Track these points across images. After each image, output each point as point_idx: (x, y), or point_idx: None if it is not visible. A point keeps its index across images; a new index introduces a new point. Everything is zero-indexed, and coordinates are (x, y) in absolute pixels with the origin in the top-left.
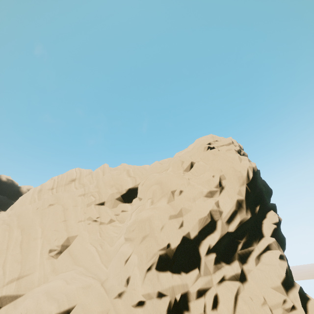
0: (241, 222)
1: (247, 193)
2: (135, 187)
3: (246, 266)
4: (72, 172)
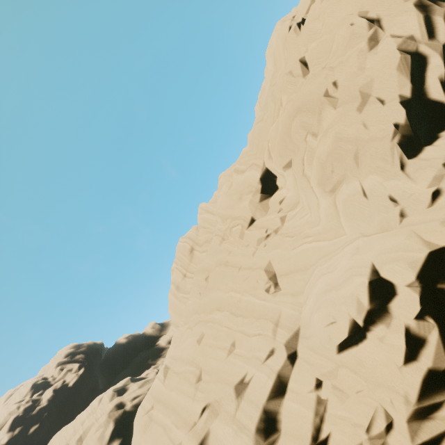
0: None
1: None
2: (264, 170)
3: None
4: (181, 246)
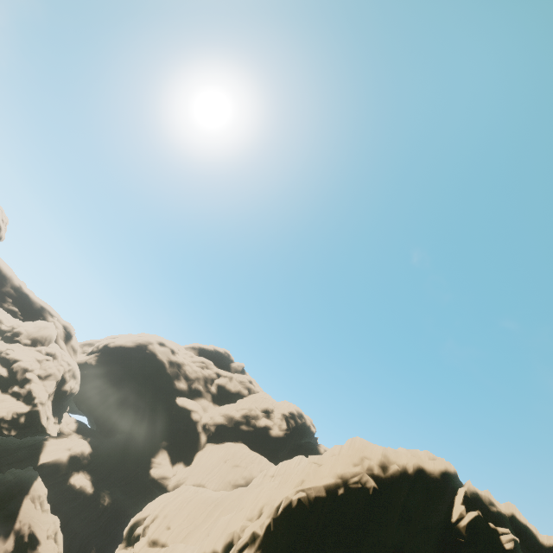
0: None
1: (269, 530)
2: None
3: None
4: (294, 460)
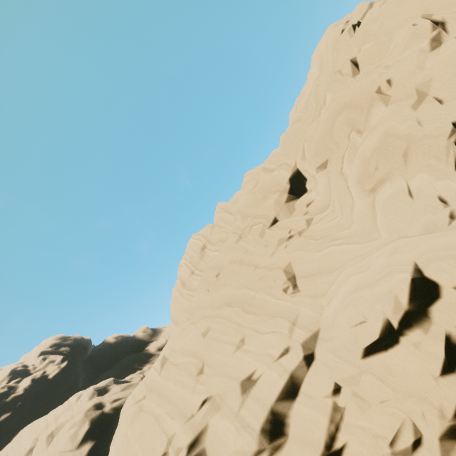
0: None
1: None
2: (294, 171)
3: None
4: (193, 243)
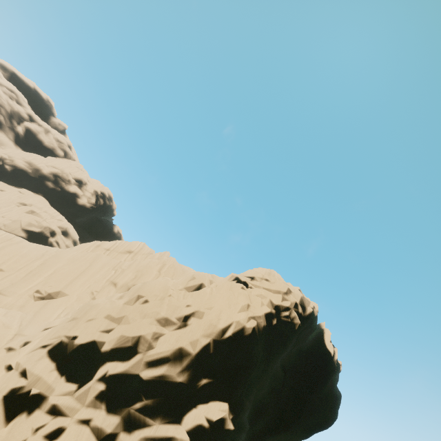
0: (163, 378)
1: (205, 351)
2: None
3: (124, 435)
4: (135, 244)
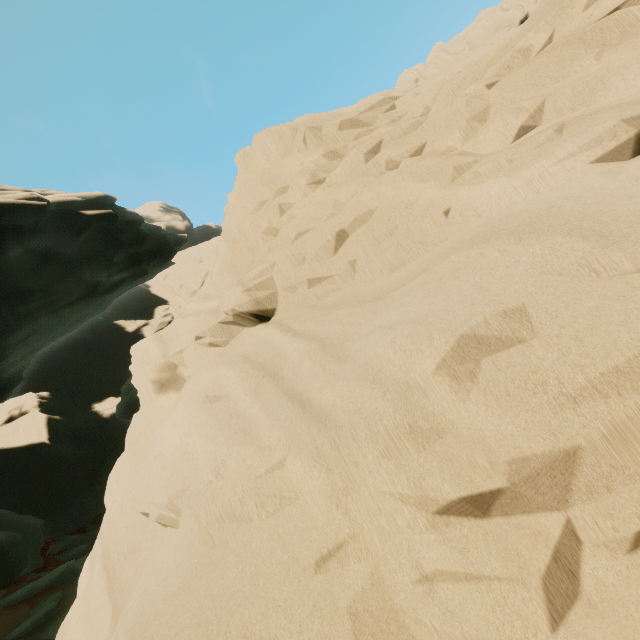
0: None
1: None
2: (524, 13)
3: None
4: (407, 76)
